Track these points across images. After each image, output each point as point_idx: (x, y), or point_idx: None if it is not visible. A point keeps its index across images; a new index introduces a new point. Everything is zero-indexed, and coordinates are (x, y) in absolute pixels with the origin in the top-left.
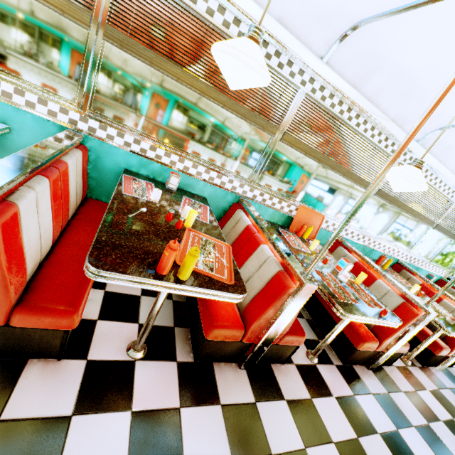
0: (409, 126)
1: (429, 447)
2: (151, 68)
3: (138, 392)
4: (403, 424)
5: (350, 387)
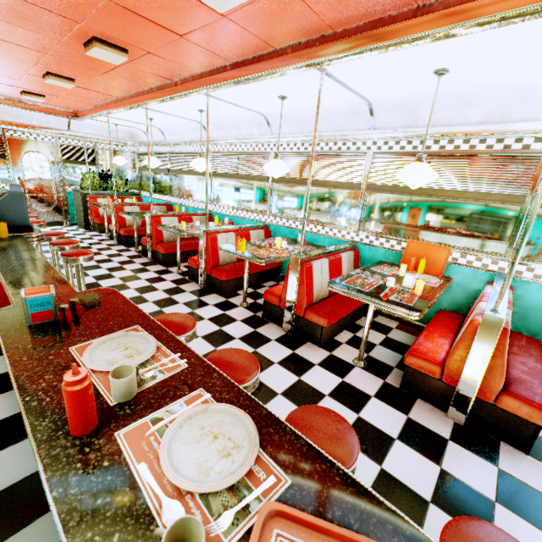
0: (516, 114)
1: (435, 484)
2: (289, 185)
3: (231, 311)
4: (418, 450)
5: (378, 394)
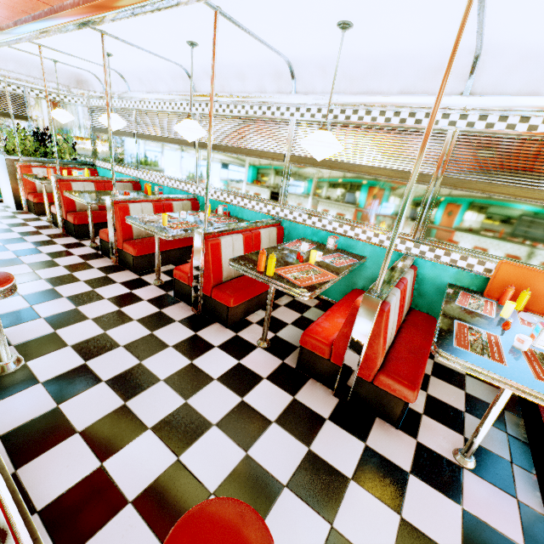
0: None
1: None
2: (316, 168)
3: (249, 358)
4: None
5: (528, 538)
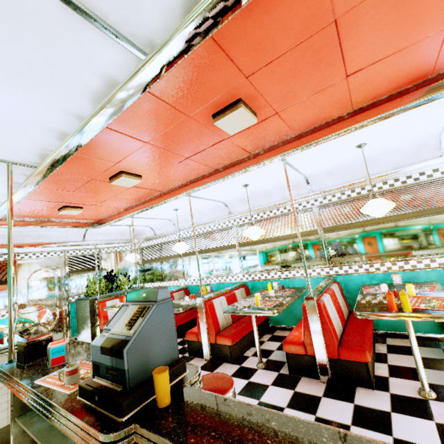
0: None
1: None
2: (347, 230)
3: (437, 414)
4: None
5: None
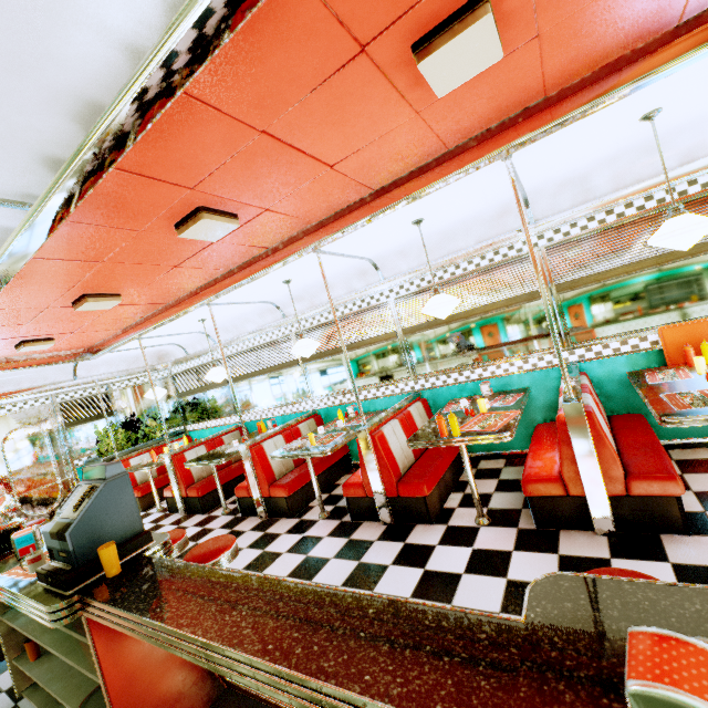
0: None
1: None
2: (431, 330)
3: (479, 540)
4: None
5: None
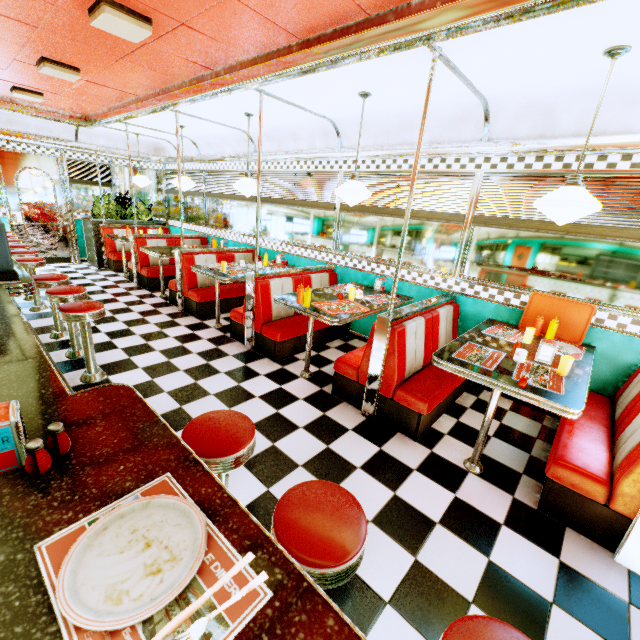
0: None
1: None
2: (363, 215)
3: (290, 384)
4: (589, 624)
5: (510, 519)
